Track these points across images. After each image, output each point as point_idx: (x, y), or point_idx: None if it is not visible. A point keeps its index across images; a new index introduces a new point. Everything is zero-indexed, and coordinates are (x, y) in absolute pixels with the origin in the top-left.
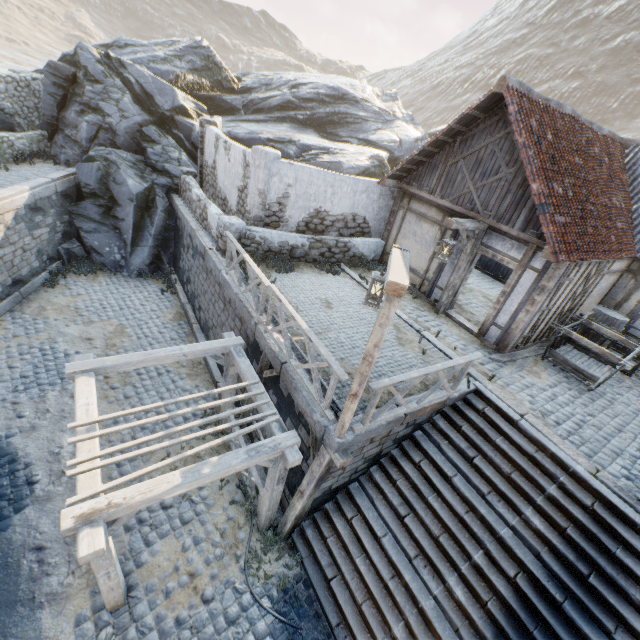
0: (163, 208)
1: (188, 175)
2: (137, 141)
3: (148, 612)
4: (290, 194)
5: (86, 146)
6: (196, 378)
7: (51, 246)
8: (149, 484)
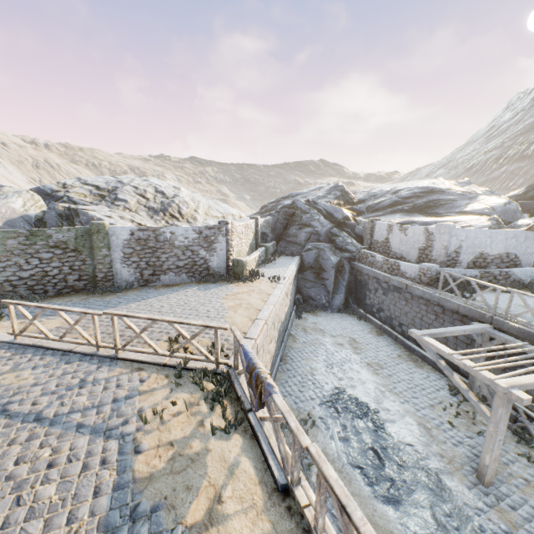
0: (348, 270)
1: (364, 249)
2: (328, 237)
3: (511, 493)
4: (462, 245)
5: (304, 244)
6: (422, 367)
7: (294, 296)
8: (525, 377)
